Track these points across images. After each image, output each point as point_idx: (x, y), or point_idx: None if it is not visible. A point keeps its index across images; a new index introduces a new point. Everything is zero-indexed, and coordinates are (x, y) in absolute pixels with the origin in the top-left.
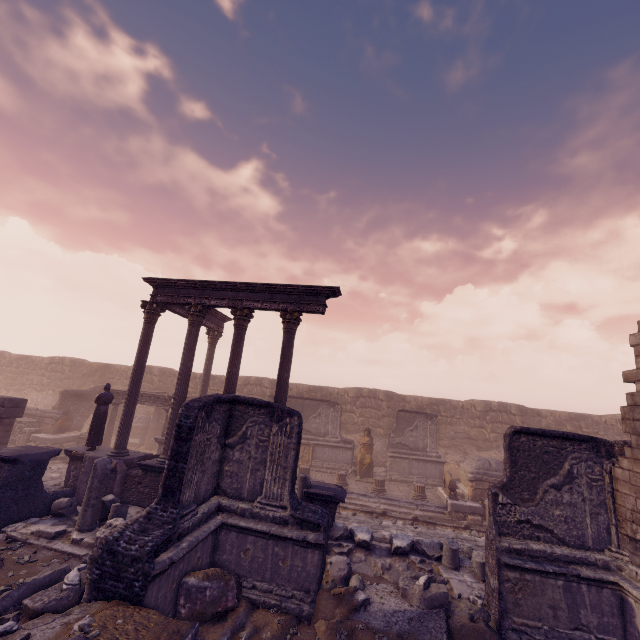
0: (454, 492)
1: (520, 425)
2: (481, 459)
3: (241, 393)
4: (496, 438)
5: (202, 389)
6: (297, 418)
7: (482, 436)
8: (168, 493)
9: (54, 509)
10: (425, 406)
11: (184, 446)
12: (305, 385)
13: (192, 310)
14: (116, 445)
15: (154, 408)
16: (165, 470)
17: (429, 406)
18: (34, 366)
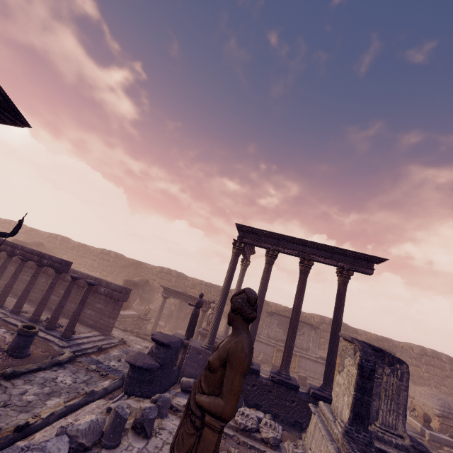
0: (427, 423)
1: (449, 371)
2: (441, 398)
3: None
4: (429, 377)
5: None
6: (406, 366)
7: (417, 373)
8: (357, 418)
9: (185, 386)
10: (373, 340)
11: (367, 383)
12: (282, 305)
13: (271, 253)
14: (209, 341)
15: (178, 302)
16: (353, 399)
17: (376, 341)
18: (89, 253)
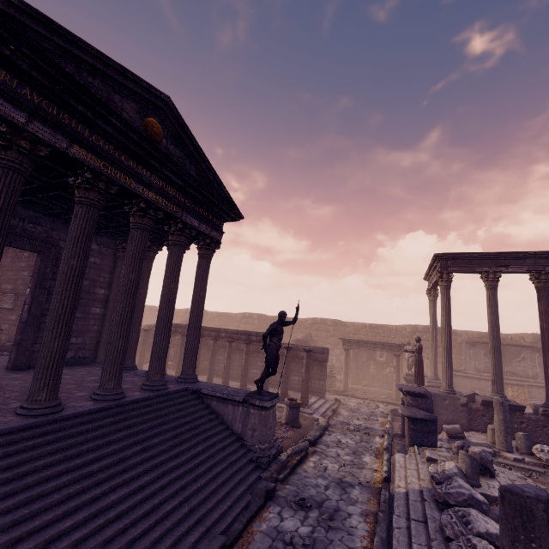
0: None
1: None
2: None
3: (411, 339)
4: None
5: (434, 338)
6: None
7: None
8: None
9: (452, 433)
10: None
11: None
12: (475, 332)
13: (491, 277)
14: (448, 385)
15: (352, 352)
16: None
17: None
18: (230, 320)
